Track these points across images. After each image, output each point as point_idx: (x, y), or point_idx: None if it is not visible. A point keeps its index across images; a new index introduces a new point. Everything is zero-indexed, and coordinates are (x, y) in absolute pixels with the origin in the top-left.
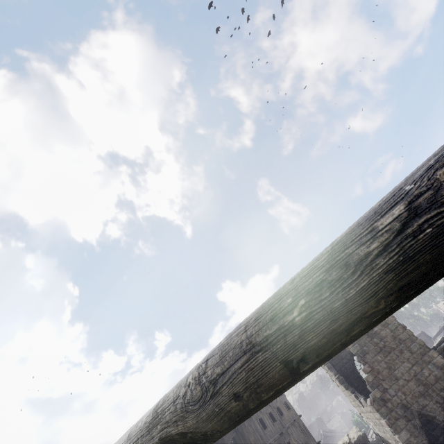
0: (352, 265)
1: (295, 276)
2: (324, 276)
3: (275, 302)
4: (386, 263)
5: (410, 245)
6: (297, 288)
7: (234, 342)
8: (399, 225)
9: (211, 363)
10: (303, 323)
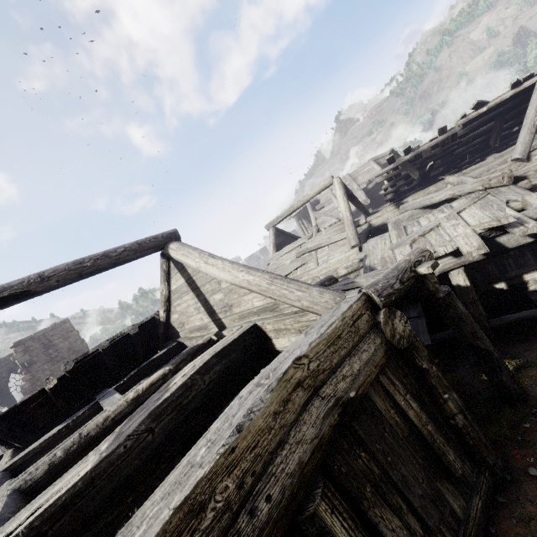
0: (108, 256)
1: (91, 255)
2: (101, 257)
3: (83, 260)
4: (116, 258)
5: (121, 256)
6: (92, 258)
7: (62, 267)
8: (121, 252)
9: (48, 272)
10: (91, 266)
